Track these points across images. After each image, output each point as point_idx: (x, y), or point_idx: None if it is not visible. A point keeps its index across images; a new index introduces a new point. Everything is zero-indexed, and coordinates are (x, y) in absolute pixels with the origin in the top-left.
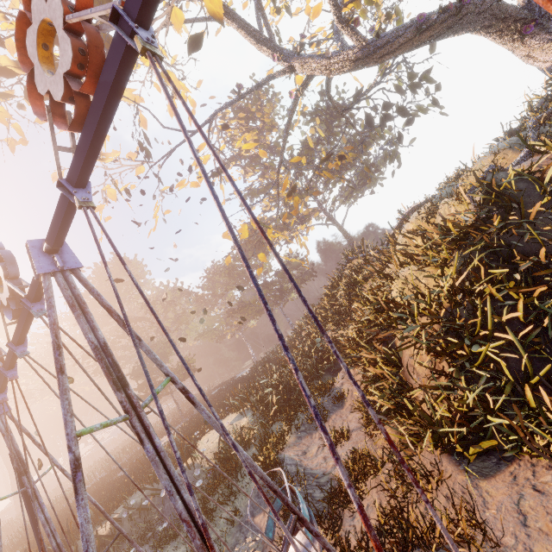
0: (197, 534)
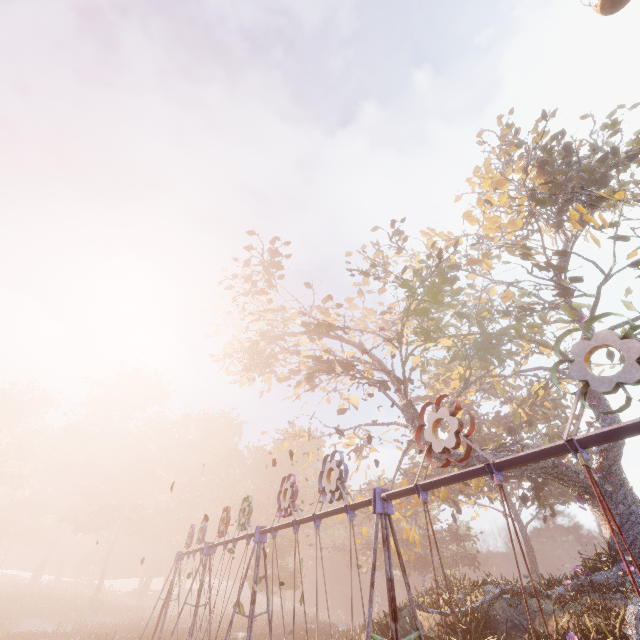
0: None
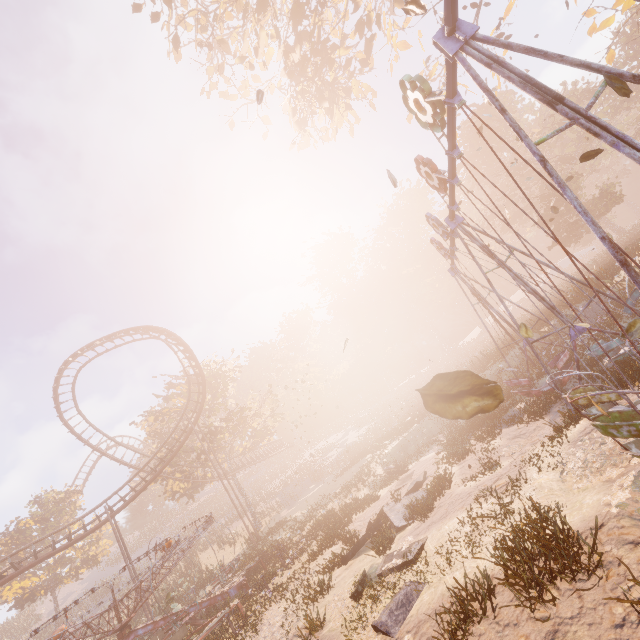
0: (537, 296)
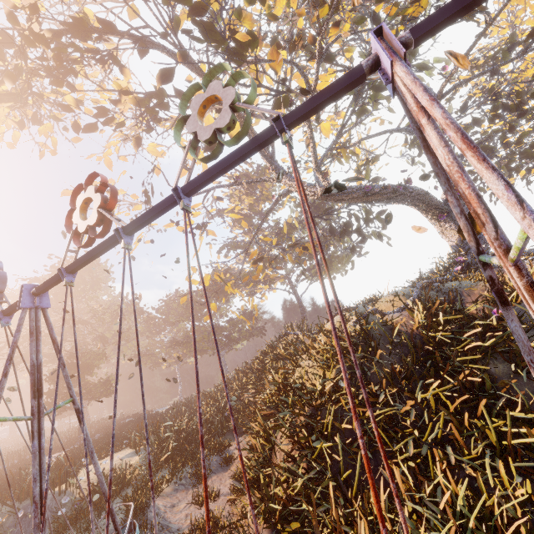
0: (39, 515)
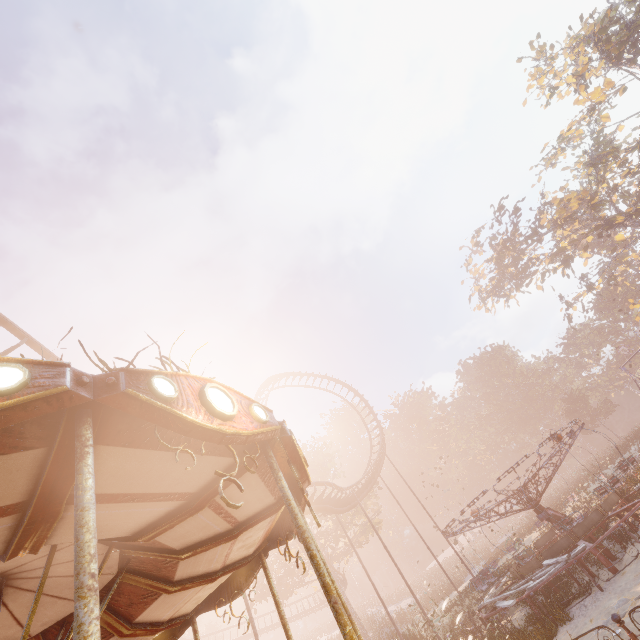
0: None
